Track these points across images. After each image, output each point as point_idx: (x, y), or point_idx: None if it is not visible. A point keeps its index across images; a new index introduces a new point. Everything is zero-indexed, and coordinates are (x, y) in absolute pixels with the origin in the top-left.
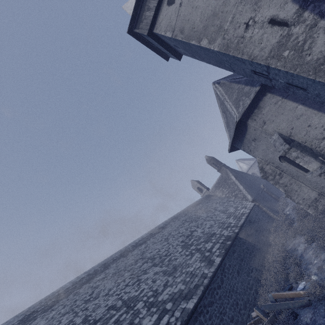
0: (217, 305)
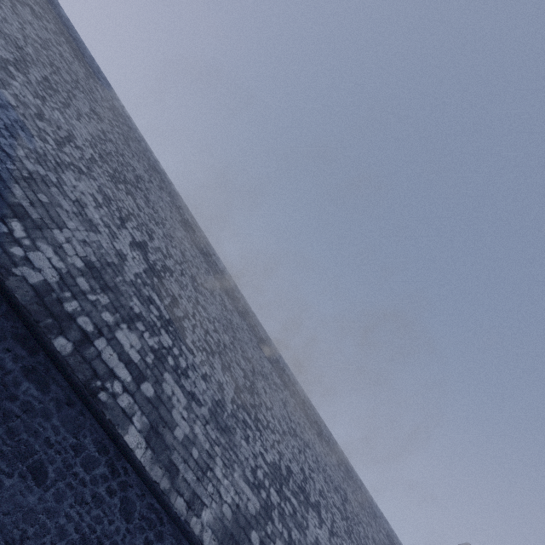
0: (119, 534)
